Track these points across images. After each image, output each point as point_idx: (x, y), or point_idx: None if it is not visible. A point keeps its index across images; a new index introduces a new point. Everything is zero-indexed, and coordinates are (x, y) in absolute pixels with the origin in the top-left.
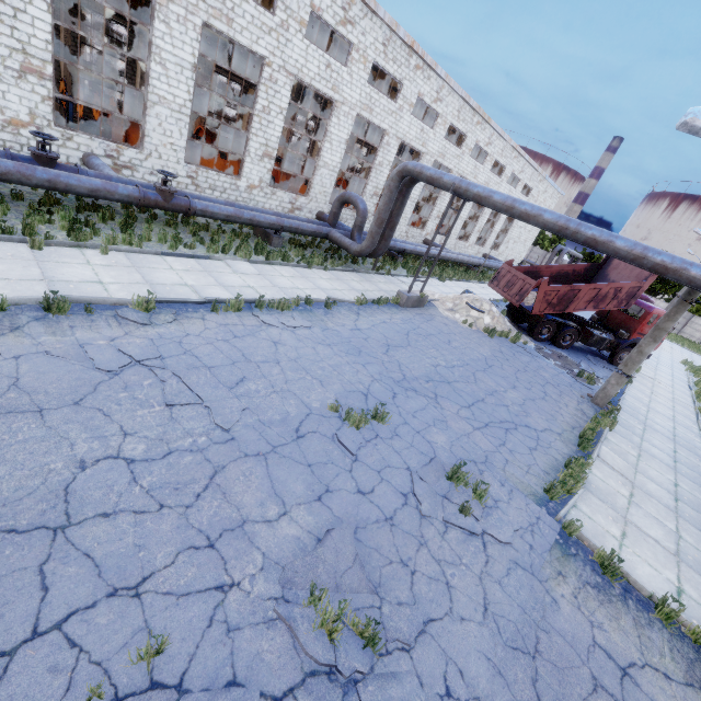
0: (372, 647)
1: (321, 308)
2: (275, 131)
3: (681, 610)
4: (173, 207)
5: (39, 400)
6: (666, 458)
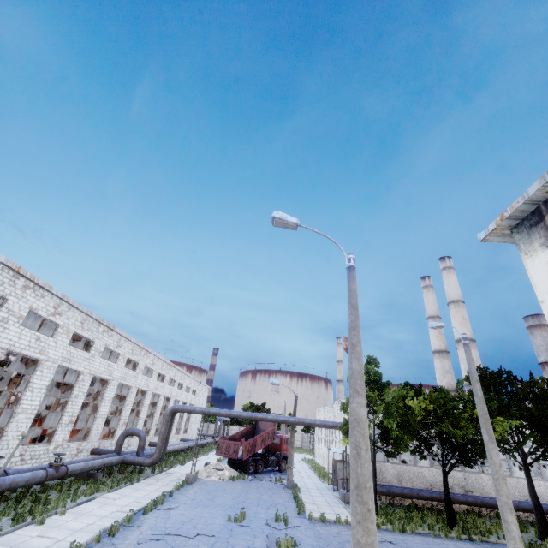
0: (295, 546)
1: (169, 497)
2: (78, 406)
3: (340, 517)
4: (59, 475)
5: None
6: (319, 494)
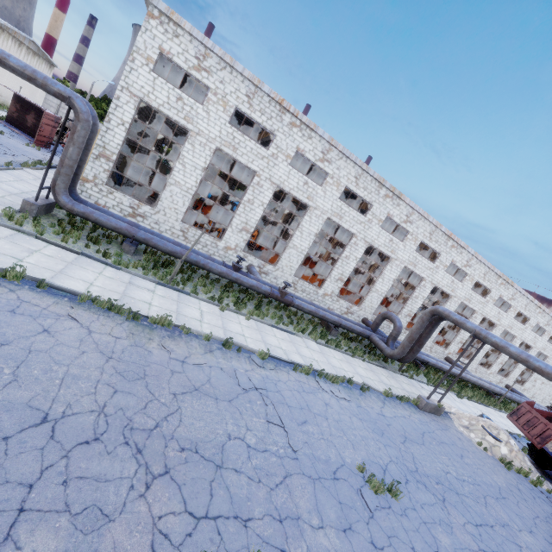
0: None
1: (358, 389)
2: (349, 268)
3: None
4: (284, 300)
5: (217, 393)
6: None
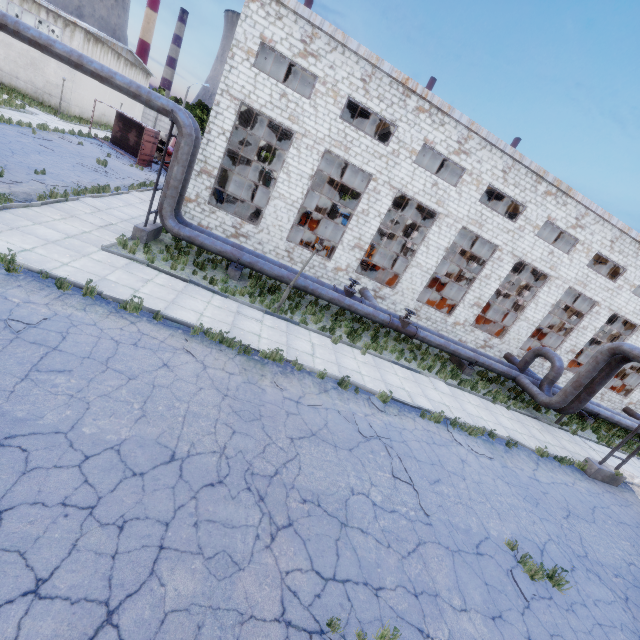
0: None
1: (501, 444)
2: (489, 290)
3: None
4: (405, 331)
5: (335, 439)
6: None
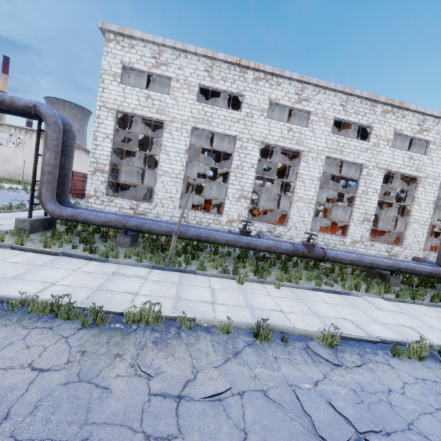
0: None
1: None
2: (371, 204)
3: None
4: (313, 255)
5: None
6: None
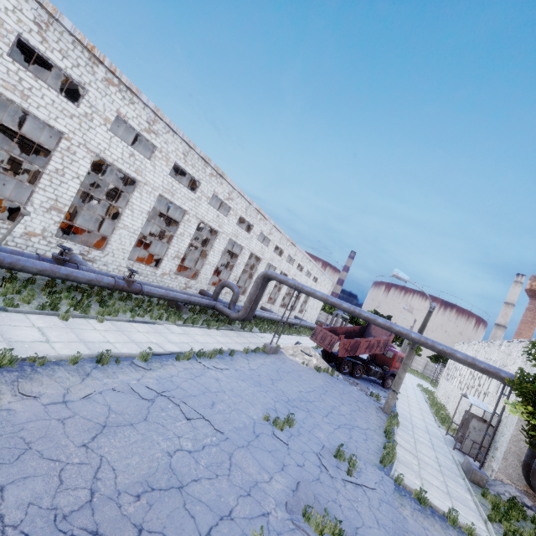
0: None
1: (227, 356)
2: (184, 245)
3: (458, 515)
4: (131, 290)
5: (128, 418)
6: (428, 443)
